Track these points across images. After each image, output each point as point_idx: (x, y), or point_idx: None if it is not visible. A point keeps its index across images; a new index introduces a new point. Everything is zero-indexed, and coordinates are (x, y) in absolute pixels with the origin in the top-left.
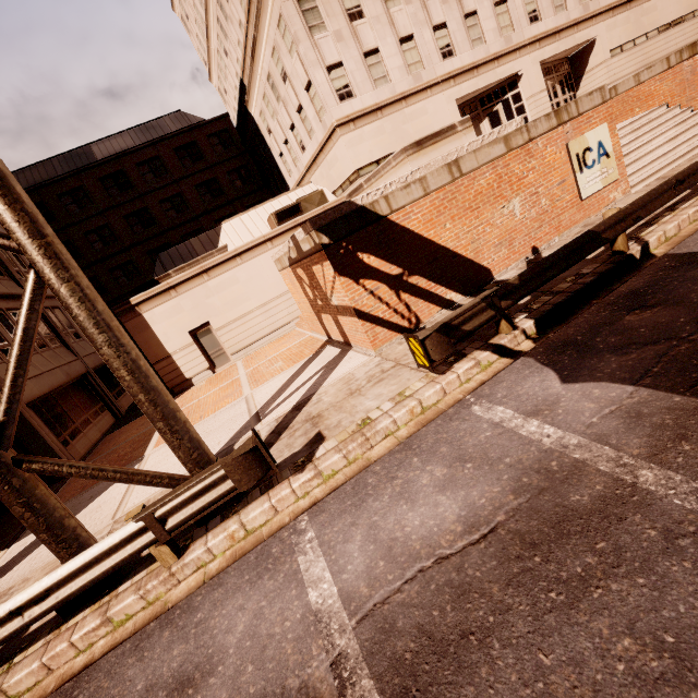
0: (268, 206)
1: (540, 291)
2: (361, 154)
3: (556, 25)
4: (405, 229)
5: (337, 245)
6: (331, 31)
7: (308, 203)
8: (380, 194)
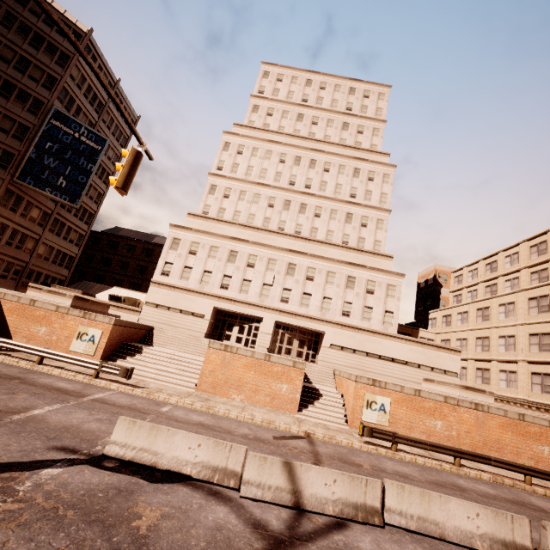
0: (136, 293)
1: None
2: (152, 297)
3: (296, 311)
4: (2, 306)
5: None
6: (178, 252)
7: (128, 300)
8: (5, 291)
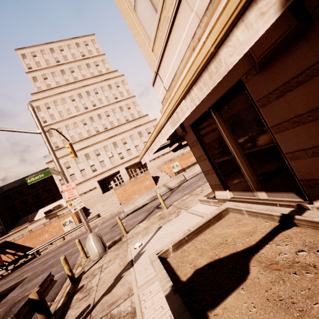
0: (53, 204)
1: (25, 261)
2: None
3: (129, 158)
4: (17, 244)
5: (1, 248)
6: None
7: (55, 208)
8: (12, 238)
